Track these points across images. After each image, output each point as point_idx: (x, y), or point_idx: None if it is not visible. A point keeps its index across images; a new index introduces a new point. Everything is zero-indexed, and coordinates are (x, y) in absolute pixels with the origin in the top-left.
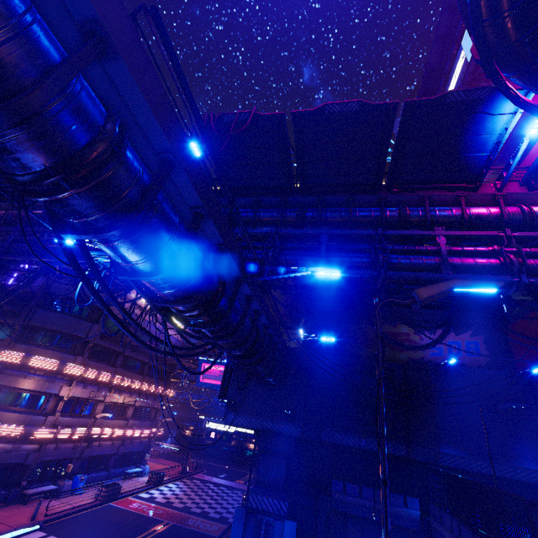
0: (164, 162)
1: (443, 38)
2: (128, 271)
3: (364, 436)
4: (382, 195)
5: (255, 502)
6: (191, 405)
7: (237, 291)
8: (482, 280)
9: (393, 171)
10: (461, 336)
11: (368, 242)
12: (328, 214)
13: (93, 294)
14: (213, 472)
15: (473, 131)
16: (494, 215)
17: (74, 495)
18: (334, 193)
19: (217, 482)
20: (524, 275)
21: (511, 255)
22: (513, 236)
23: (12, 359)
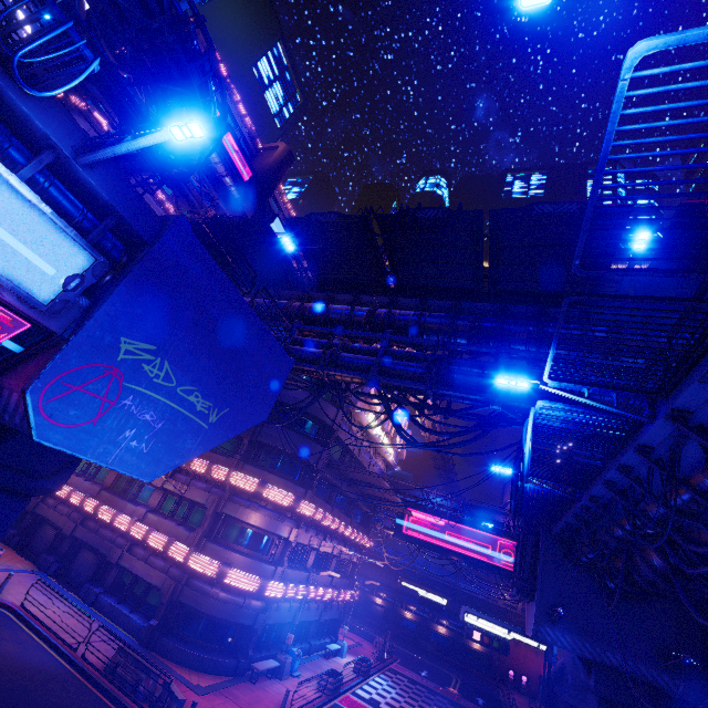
0: None
1: None
2: None
3: None
4: None
5: None
6: (384, 562)
7: None
8: None
9: None
10: None
11: None
12: None
13: None
14: (408, 662)
15: None
16: None
17: (292, 677)
18: None
19: (426, 684)
20: None
21: None
22: None
23: (245, 485)
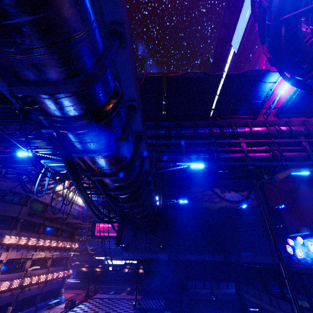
0: (131, 107)
1: (222, 39)
2: (101, 174)
3: (202, 253)
4: (210, 121)
5: (144, 304)
6: (88, 251)
7: (147, 179)
8: (304, 168)
9: (217, 109)
10: (243, 192)
11: (202, 146)
12: (183, 132)
13: (79, 190)
14: (105, 291)
15: (256, 90)
16: (265, 131)
17: None
18: (185, 120)
19: (109, 297)
20: (283, 161)
21: (275, 151)
22: (275, 142)
23: None
